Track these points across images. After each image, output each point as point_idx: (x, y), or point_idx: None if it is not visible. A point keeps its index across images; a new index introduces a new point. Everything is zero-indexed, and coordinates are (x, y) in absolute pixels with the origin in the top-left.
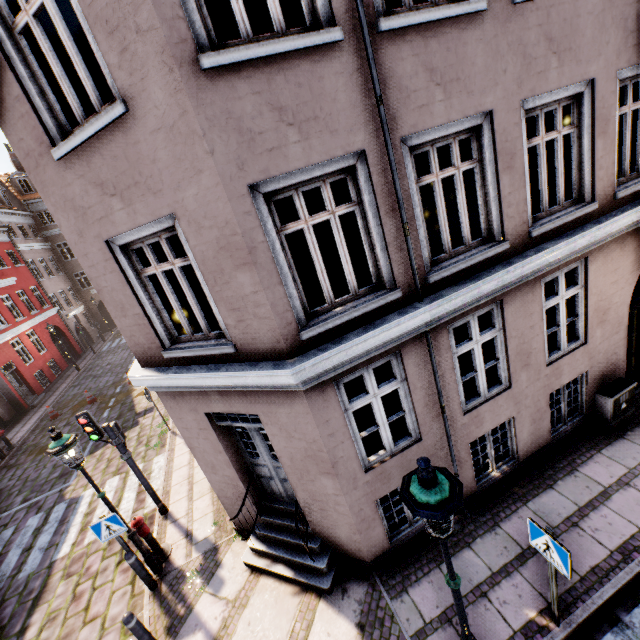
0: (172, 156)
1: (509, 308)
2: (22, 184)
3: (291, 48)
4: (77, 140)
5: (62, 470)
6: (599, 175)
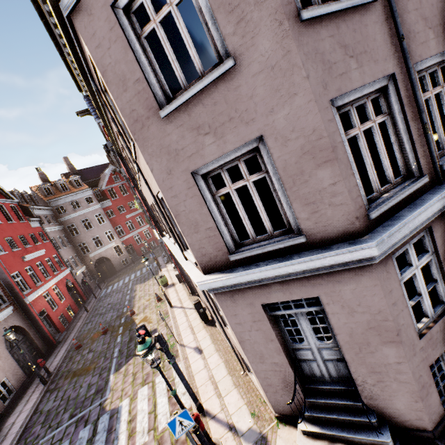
0: (269, 89)
1: None
2: (46, 190)
3: (350, 5)
4: (185, 97)
5: (96, 387)
6: None
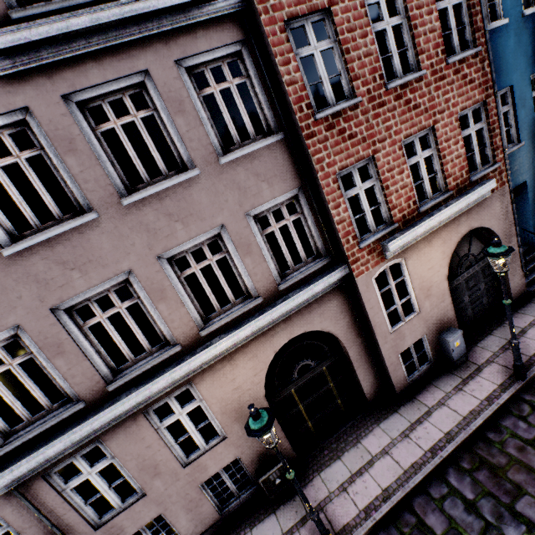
0: None
1: (113, 442)
2: None
3: None
4: None
5: None
6: (174, 325)
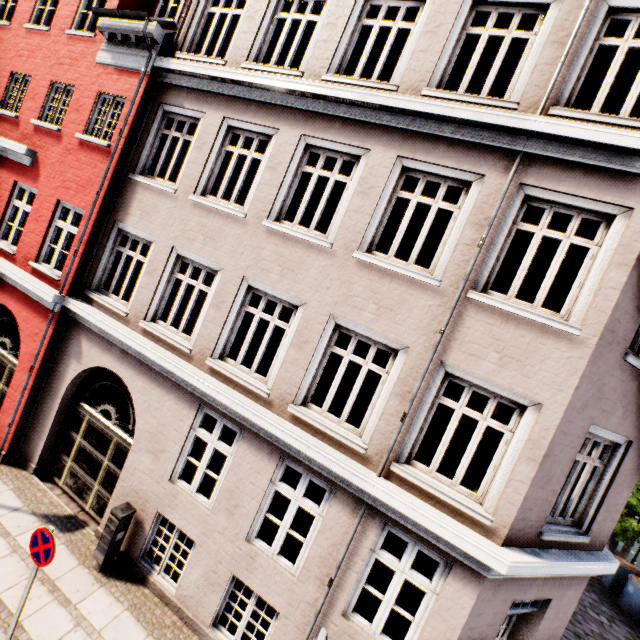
0: None
1: None
2: None
3: None
4: None
5: None
6: None
